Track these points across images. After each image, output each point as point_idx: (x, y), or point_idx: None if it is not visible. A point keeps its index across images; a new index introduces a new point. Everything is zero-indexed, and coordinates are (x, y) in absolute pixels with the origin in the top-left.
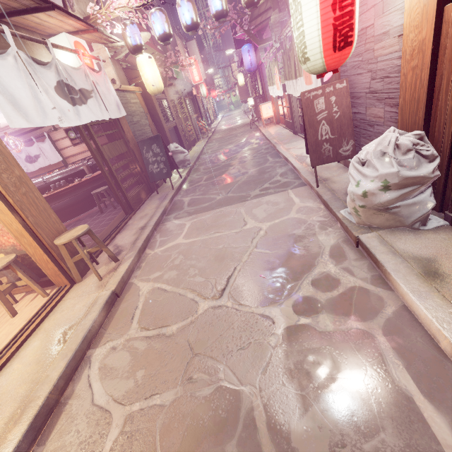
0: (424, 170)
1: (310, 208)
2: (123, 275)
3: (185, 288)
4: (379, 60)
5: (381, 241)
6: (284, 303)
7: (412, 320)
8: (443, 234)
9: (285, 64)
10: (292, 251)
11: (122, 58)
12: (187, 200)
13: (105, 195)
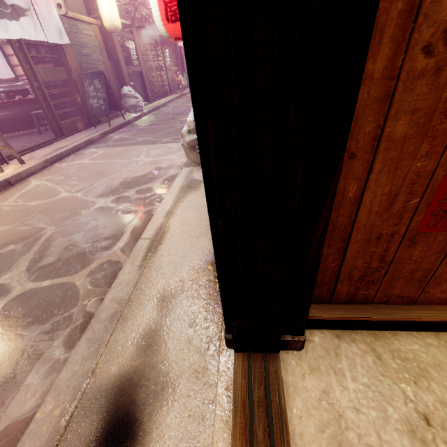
0: None
1: None
2: (20, 172)
3: (61, 186)
4: None
5: (189, 171)
6: (111, 197)
7: None
8: None
9: None
10: (146, 175)
11: None
12: (116, 137)
13: (44, 118)
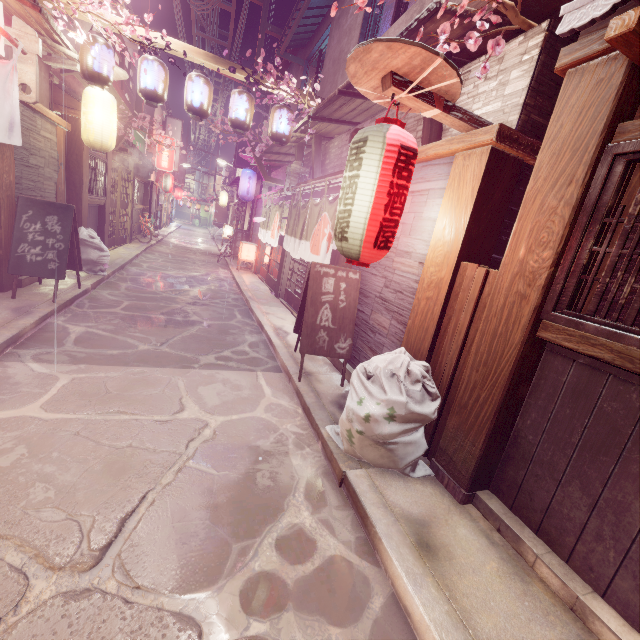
0: (427, 408)
1: (285, 409)
2: None
3: (5, 535)
4: (397, 272)
5: (372, 485)
6: (228, 585)
7: (403, 621)
8: (430, 486)
9: (292, 218)
10: (253, 478)
11: (55, 69)
12: (77, 332)
13: None
